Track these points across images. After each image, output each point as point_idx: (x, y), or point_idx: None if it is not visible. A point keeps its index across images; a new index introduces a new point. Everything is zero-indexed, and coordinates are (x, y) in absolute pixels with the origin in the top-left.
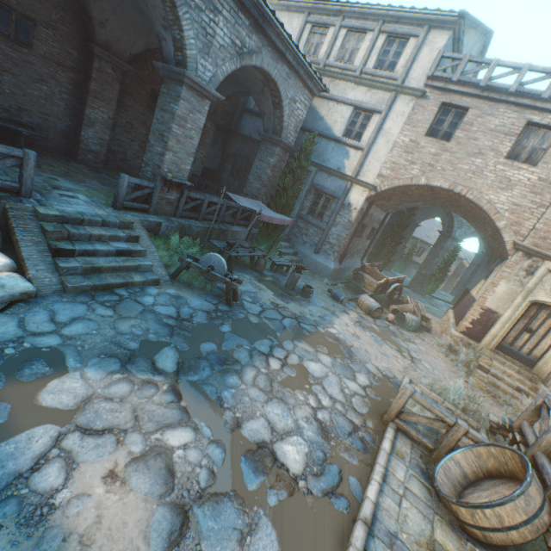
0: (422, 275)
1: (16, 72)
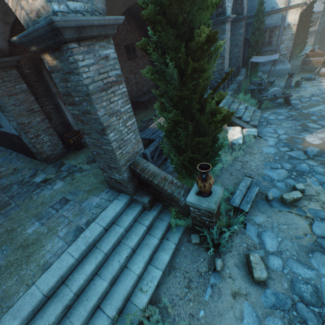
0: None
1: (137, 72)
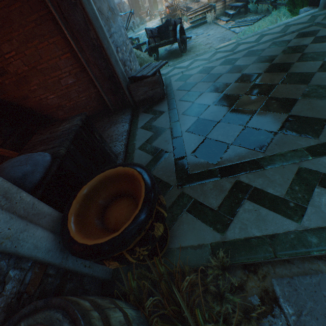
0: (151, 7)
1: None
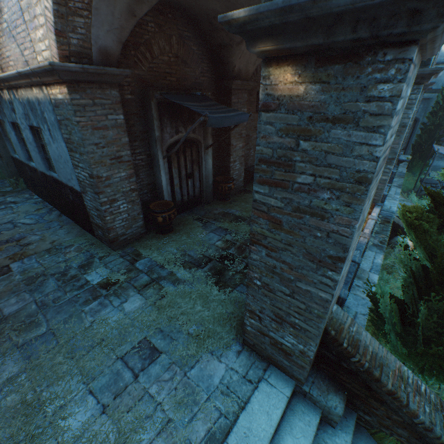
0: None
1: None
